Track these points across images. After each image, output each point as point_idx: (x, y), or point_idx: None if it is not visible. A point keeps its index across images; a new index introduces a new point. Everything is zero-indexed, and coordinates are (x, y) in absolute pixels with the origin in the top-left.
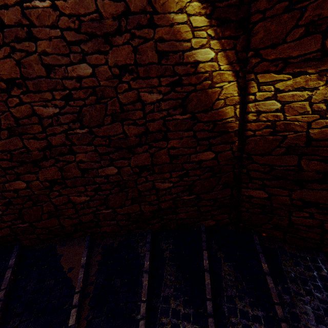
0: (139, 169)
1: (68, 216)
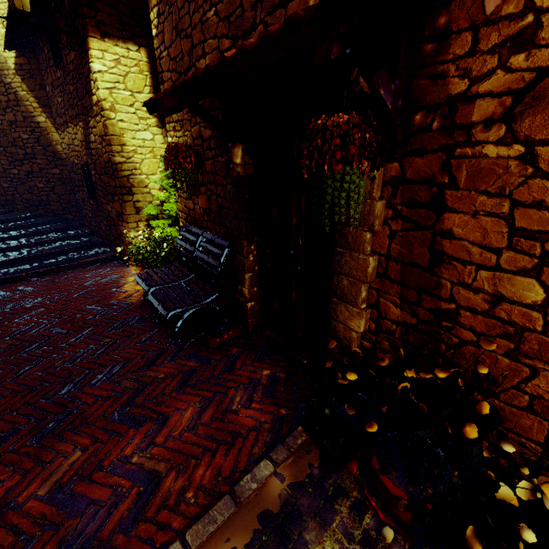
0: (28, 173)
1: (2, 194)
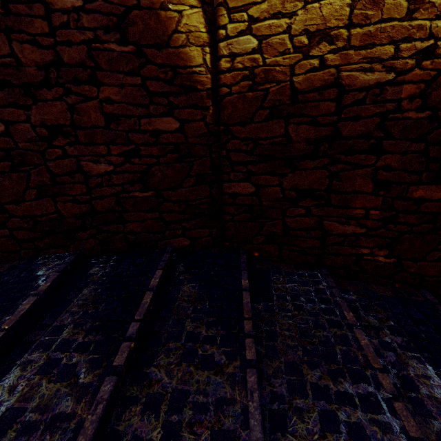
0: (49, 132)
1: None
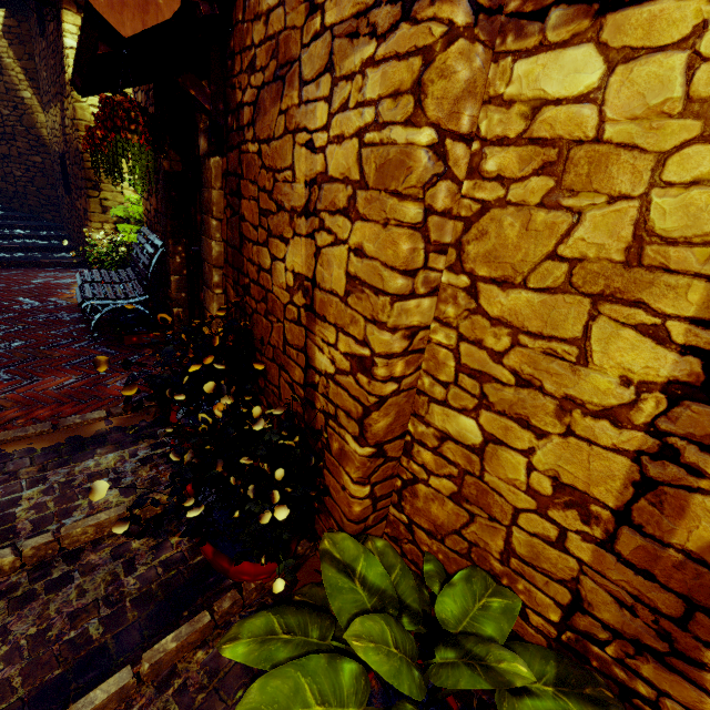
0: (4, 157)
1: None
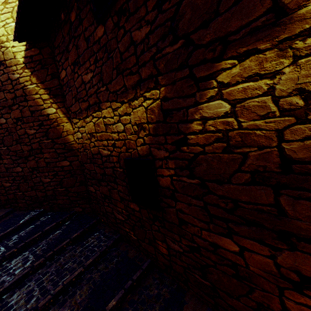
0: (32, 169)
1: (2, 194)
